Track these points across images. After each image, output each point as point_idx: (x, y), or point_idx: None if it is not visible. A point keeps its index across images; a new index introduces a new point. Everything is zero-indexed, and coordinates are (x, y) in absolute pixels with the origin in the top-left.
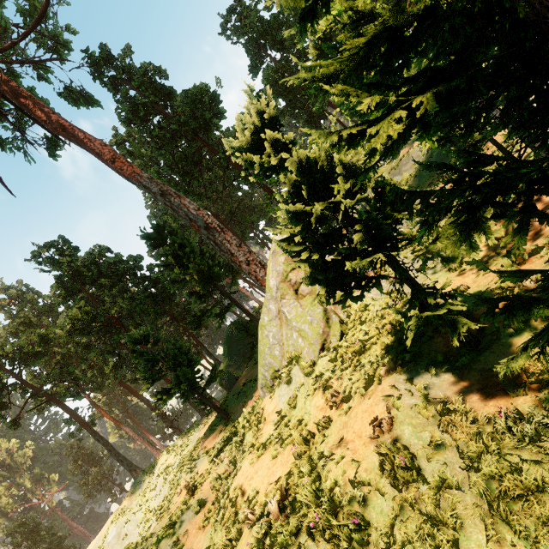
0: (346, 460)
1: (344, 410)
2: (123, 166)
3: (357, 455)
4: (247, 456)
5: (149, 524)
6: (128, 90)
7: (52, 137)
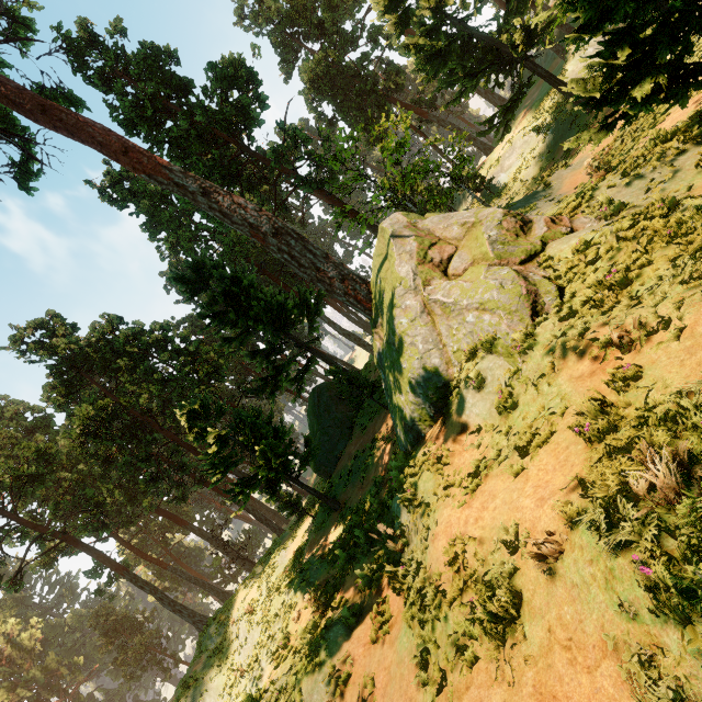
0: None
1: (670, 336)
2: (142, 158)
3: None
4: (440, 505)
5: (238, 689)
6: (124, 85)
7: (22, 163)
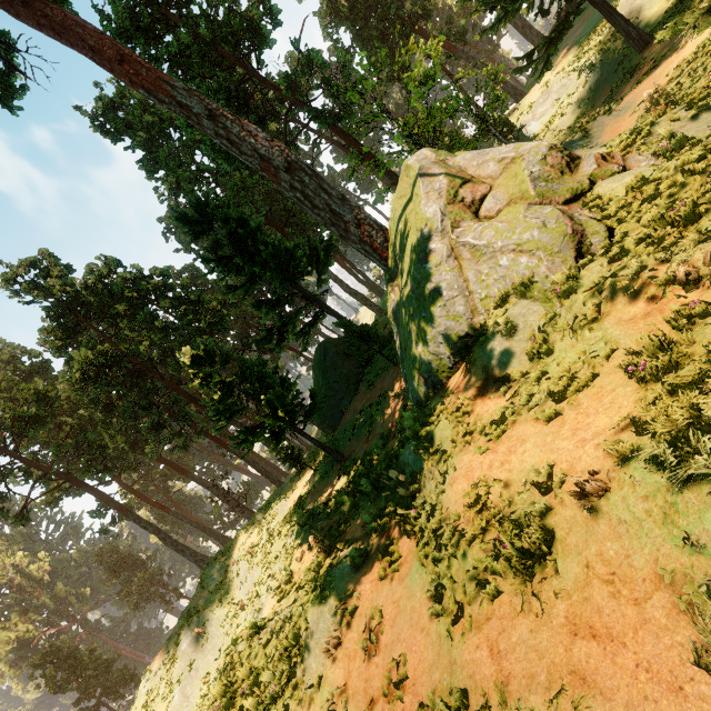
0: None
1: None
2: (140, 69)
3: None
4: (459, 452)
5: (238, 620)
6: None
7: (3, 76)
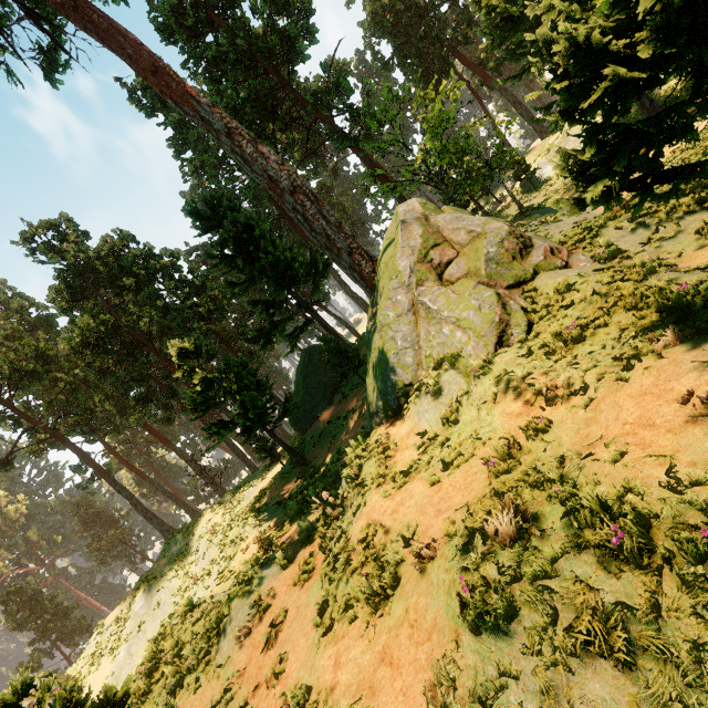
0: (632, 457)
1: (580, 404)
2: (171, 82)
3: (654, 448)
4: (373, 490)
5: (190, 593)
6: None
7: (49, 50)
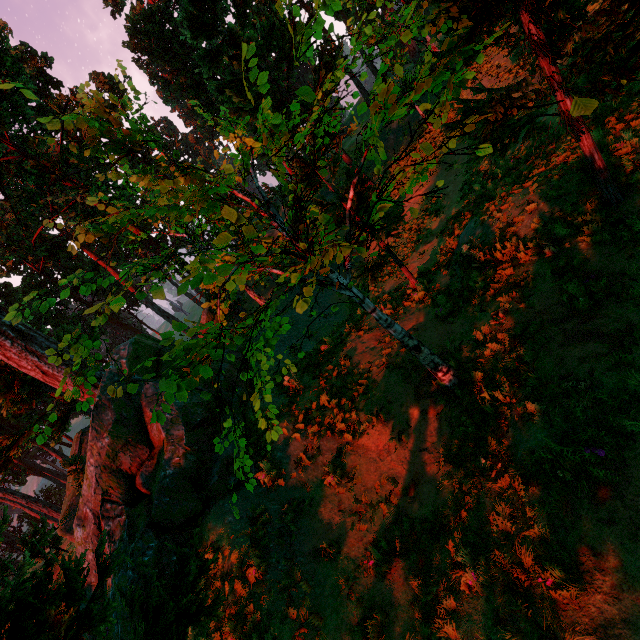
0: None
1: None
2: None
3: None
4: None
5: None
6: None
7: None
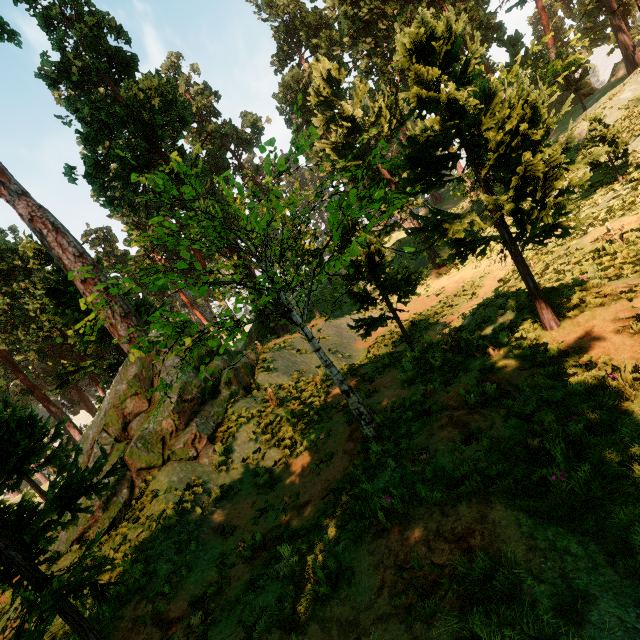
0: None
1: None
2: None
3: None
4: None
5: None
6: (67, 36)
7: None
